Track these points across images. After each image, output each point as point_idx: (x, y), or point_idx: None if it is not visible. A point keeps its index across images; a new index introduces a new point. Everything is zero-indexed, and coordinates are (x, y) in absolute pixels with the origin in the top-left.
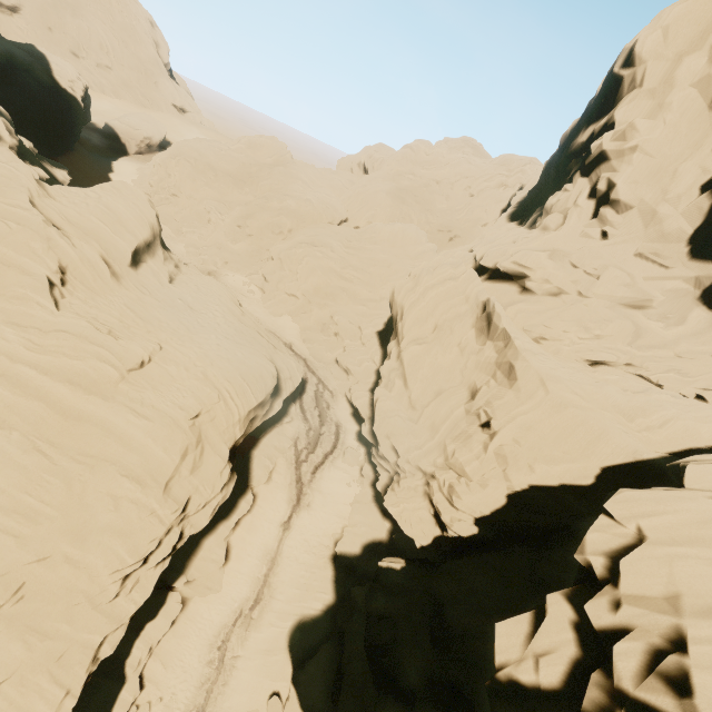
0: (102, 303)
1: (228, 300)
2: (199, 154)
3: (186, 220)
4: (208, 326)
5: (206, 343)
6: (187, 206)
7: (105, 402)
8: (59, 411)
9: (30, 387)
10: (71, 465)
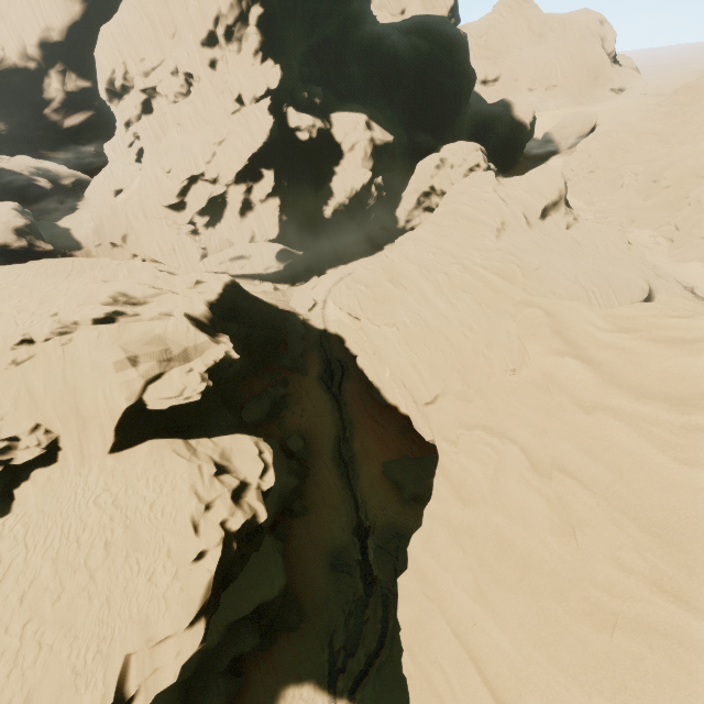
0: (518, 239)
1: (615, 238)
2: (622, 125)
3: (598, 191)
4: (589, 254)
5: (583, 261)
6: (601, 178)
7: (511, 285)
8: (489, 288)
9: (479, 276)
10: (491, 313)
